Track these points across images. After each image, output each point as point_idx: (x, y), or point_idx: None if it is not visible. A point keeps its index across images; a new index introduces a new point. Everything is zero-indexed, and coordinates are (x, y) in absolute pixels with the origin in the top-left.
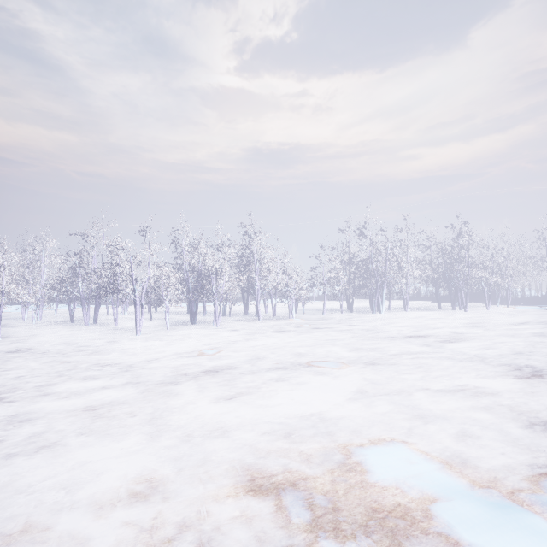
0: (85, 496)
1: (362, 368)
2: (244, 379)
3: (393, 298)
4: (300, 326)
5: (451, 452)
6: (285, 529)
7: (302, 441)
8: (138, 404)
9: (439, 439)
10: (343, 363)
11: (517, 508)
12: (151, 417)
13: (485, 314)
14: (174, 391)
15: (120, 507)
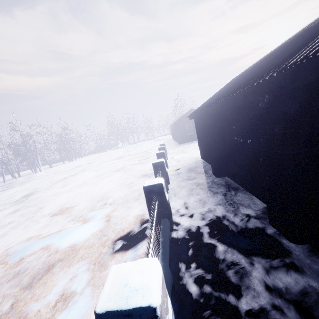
0: (85, 191)
1: (84, 172)
2: (52, 187)
3: (26, 169)
4: (9, 186)
5: (125, 165)
6: (122, 173)
7: (103, 175)
8: (32, 203)
9: (121, 165)
10: (75, 174)
11: (137, 162)
12: (52, 196)
13: (85, 159)
14: (34, 198)
15: (96, 186)
